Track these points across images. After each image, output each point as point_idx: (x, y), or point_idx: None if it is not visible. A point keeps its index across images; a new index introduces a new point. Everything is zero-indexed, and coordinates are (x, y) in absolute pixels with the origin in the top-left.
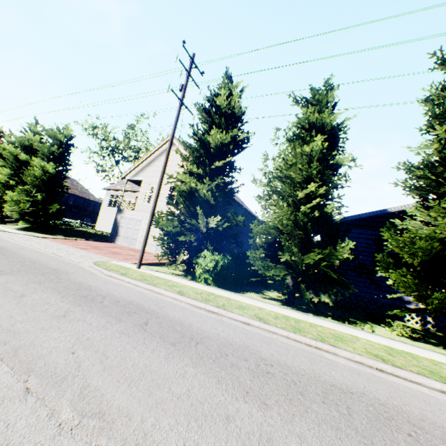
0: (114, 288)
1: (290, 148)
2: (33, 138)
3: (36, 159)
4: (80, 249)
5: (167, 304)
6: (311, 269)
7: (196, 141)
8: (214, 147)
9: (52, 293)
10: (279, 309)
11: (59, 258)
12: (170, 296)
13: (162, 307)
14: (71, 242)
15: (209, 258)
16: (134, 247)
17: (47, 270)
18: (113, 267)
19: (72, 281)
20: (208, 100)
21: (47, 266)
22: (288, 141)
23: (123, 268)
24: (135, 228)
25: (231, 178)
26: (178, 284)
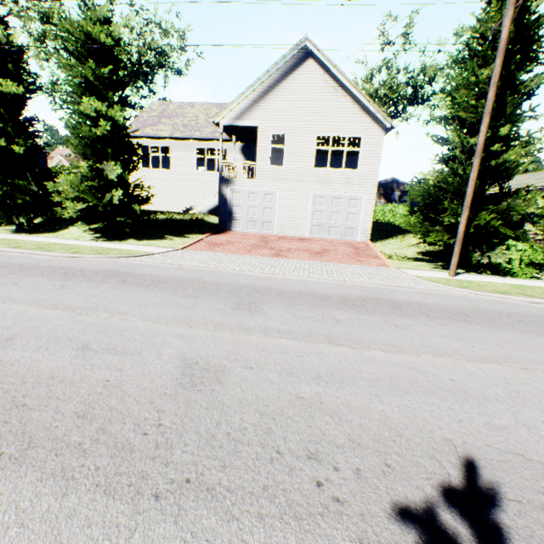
0: None
1: None
2: None
3: (86, 101)
4: (282, 258)
5: None
6: None
7: (500, 80)
8: (525, 92)
9: None
10: None
11: (430, 293)
12: None
13: None
14: (221, 246)
15: (538, 251)
16: (271, 233)
17: None
18: (478, 287)
19: None
20: None
21: (526, 315)
22: None
23: (472, 284)
24: (264, 207)
25: None
26: None
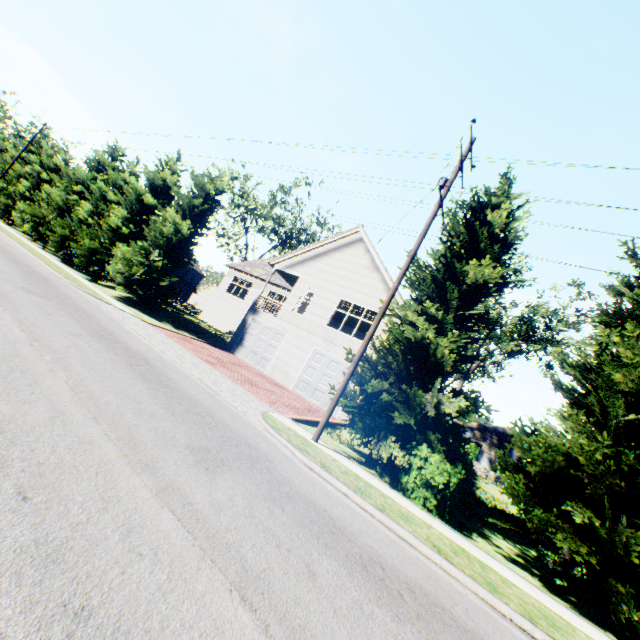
0: (356, 524)
1: (594, 321)
2: (167, 177)
3: (171, 211)
4: (207, 363)
5: (462, 600)
6: (638, 560)
7: (442, 265)
8: (469, 283)
9: (324, 551)
10: (583, 625)
11: (219, 400)
12: (432, 559)
13: (471, 616)
14: (187, 341)
15: (439, 466)
16: (262, 371)
17: (244, 447)
18: (295, 439)
19: (299, 494)
20: (476, 209)
21: (233, 430)
22: (606, 314)
23: (304, 441)
24: (270, 343)
25: (468, 330)
26: (402, 509)
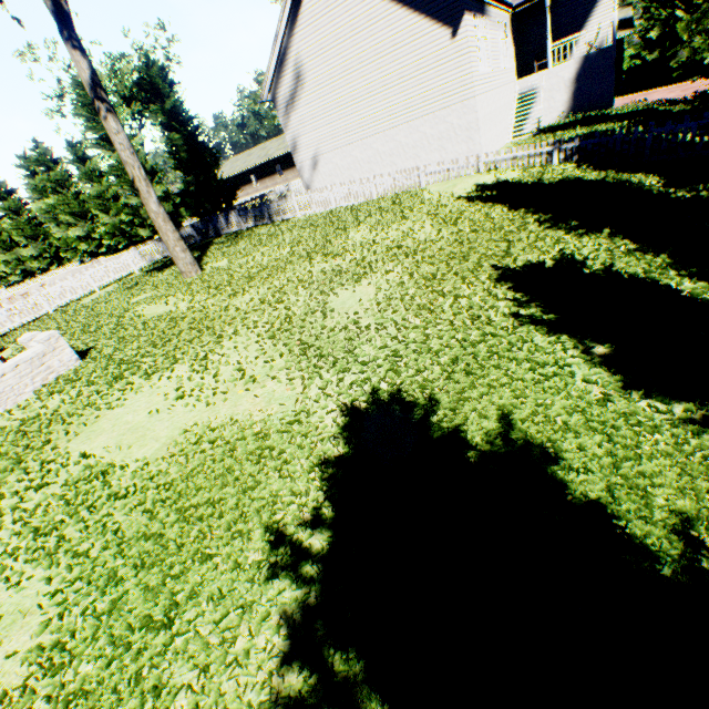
0: None
1: None
2: None
3: None
4: None
5: None
6: None
7: None
8: None
9: None
10: None
11: None
12: None
13: None
14: None
15: None
16: None
17: None
18: None
19: None
20: None
21: None
22: None
23: None
24: None
25: None
26: None
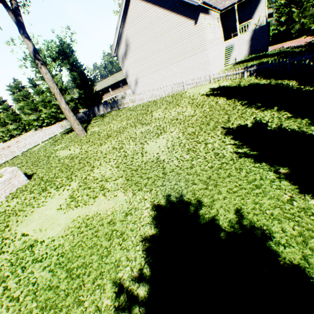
0: None
1: None
2: None
3: None
4: None
5: None
6: None
7: None
8: None
9: None
10: None
11: None
12: None
13: None
14: None
15: None
16: None
17: None
18: None
19: None
20: None
21: None
22: None
23: None
24: None
25: None
26: None
